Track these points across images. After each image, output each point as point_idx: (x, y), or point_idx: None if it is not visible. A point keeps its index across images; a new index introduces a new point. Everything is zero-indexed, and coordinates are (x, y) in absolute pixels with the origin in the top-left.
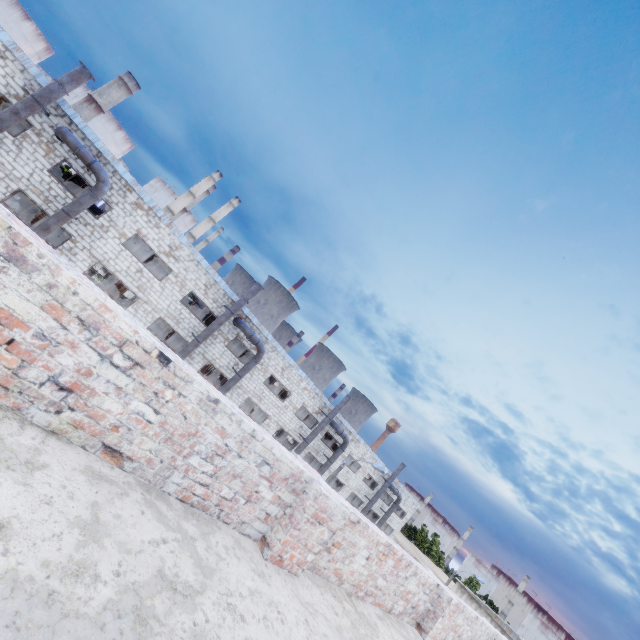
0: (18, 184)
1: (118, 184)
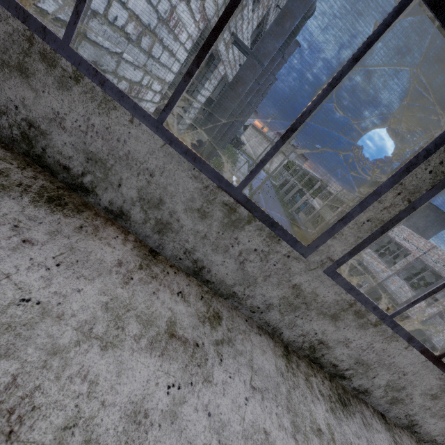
0: (226, 68)
1: (283, 3)
